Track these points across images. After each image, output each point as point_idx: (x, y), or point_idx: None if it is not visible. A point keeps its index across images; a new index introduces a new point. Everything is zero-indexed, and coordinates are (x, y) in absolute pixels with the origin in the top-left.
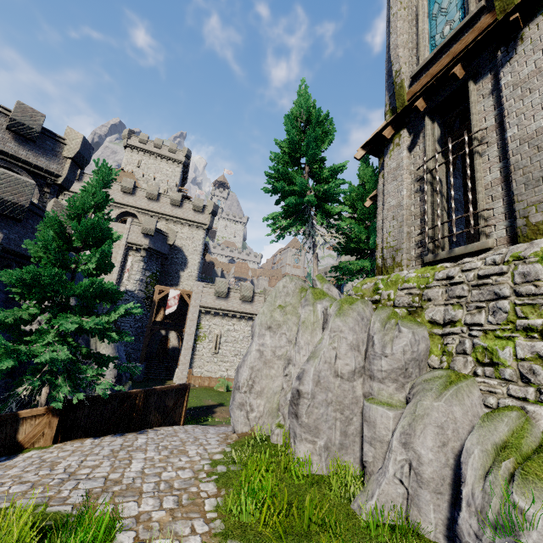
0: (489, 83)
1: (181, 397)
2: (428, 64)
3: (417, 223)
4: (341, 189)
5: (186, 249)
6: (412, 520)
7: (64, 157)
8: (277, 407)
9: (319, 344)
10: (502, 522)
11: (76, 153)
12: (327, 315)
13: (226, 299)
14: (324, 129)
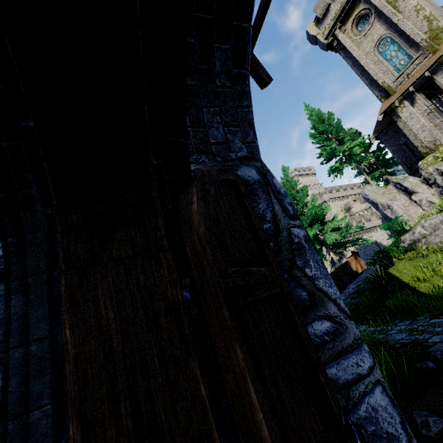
0: (442, 74)
1: None
2: (400, 76)
3: (437, 128)
4: (362, 140)
5: None
6: None
7: None
8: None
9: (441, 178)
10: None
11: None
12: (428, 173)
13: None
14: (333, 119)
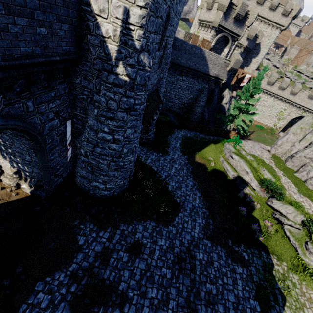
0: None
1: (251, 133)
2: None
3: None
4: None
5: (262, 43)
6: (301, 178)
7: (245, 25)
8: (284, 152)
9: (305, 149)
10: (312, 182)
11: (251, 24)
12: None
13: (271, 85)
14: None
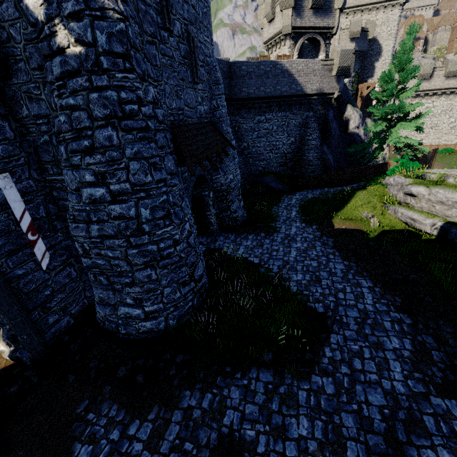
0: None
1: (433, 155)
2: None
3: None
4: None
5: (380, 37)
6: None
7: (335, 9)
8: None
9: None
10: None
11: (343, 2)
12: None
13: (428, 80)
14: None
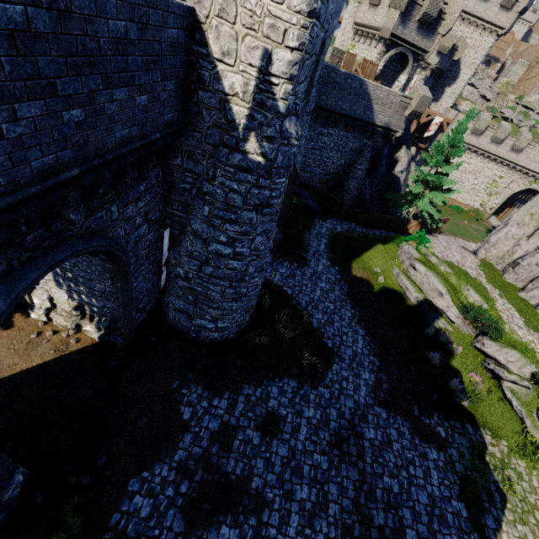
0: None
1: (444, 222)
2: None
3: None
4: None
5: (464, 60)
6: (530, 300)
7: (438, 33)
8: (501, 257)
9: (538, 251)
10: None
11: (448, 30)
12: None
13: (478, 136)
14: None
